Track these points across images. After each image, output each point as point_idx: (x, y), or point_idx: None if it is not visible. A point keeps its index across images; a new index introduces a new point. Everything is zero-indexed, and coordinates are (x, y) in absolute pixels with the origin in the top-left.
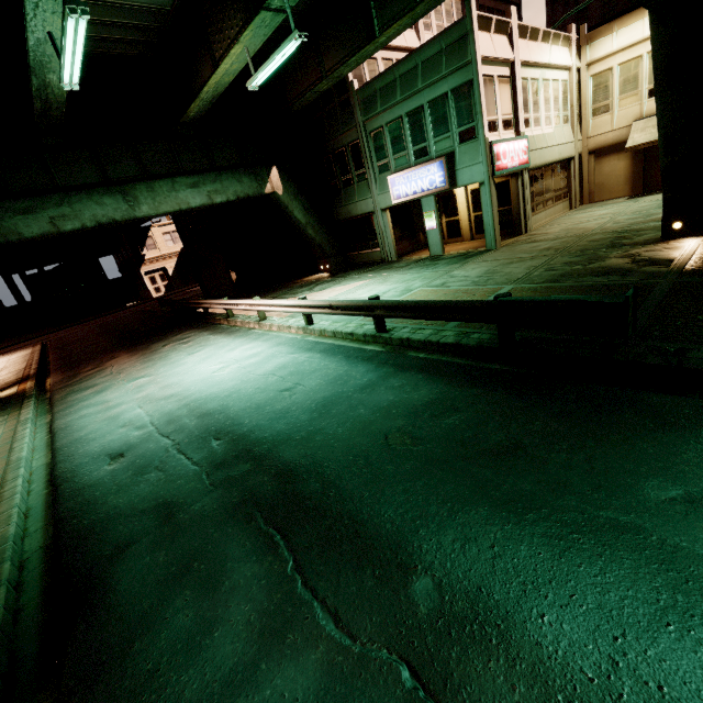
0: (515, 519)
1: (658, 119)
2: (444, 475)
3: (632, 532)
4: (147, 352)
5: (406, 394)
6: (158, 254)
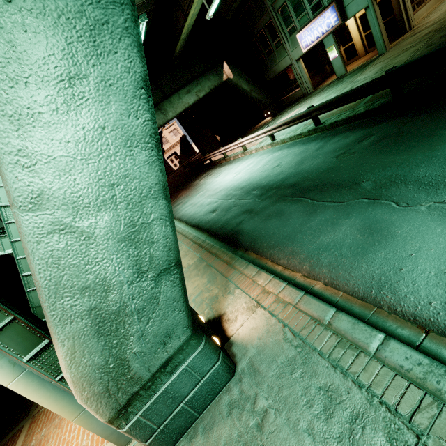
0: (407, 154)
1: None
2: (369, 156)
3: None
4: (193, 185)
5: (342, 142)
6: (170, 145)
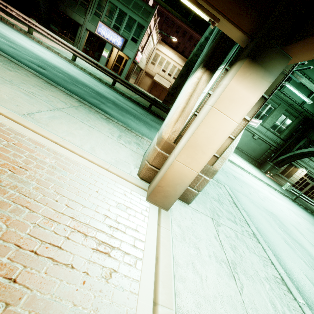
0: None
1: (174, 82)
2: (155, 123)
3: None
4: None
5: (136, 107)
6: None
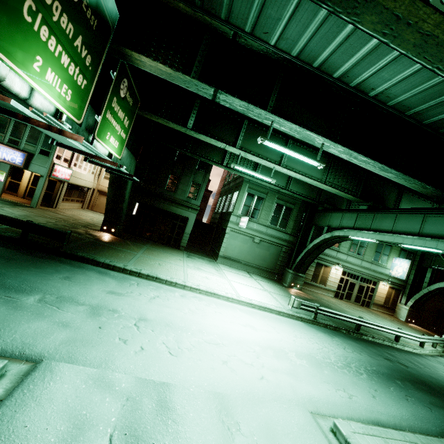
0: (7, 270)
1: (108, 194)
2: None
3: (39, 273)
4: None
5: None
6: None
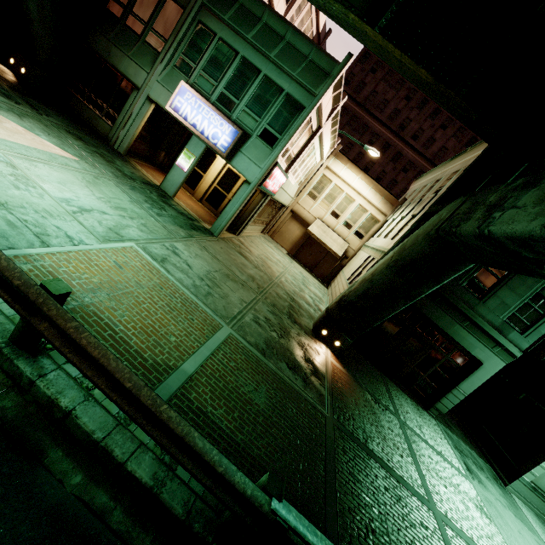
0: None
1: (375, 279)
2: None
3: None
4: None
5: None
6: None
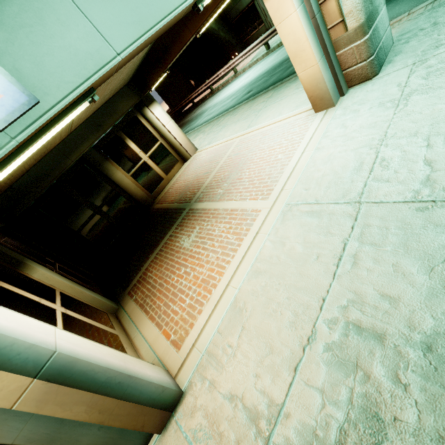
0: None
1: None
2: None
3: None
4: (188, 119)
5: None
6: None
